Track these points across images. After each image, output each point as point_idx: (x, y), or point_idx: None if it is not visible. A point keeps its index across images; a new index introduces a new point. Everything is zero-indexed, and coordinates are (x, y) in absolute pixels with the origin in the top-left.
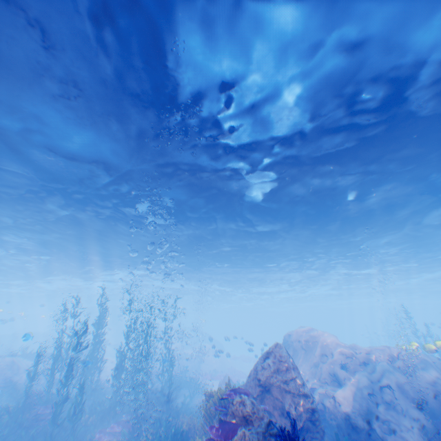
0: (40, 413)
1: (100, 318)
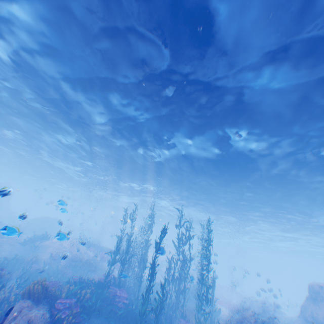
0: (117, 294)
1: (150, 227)
